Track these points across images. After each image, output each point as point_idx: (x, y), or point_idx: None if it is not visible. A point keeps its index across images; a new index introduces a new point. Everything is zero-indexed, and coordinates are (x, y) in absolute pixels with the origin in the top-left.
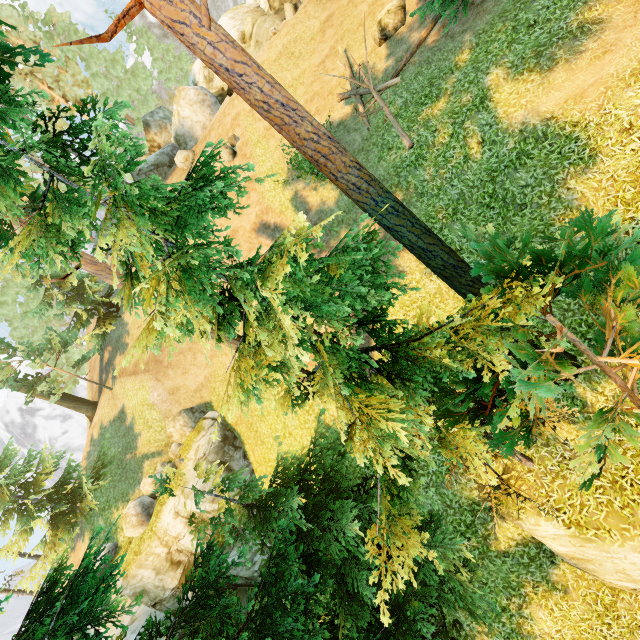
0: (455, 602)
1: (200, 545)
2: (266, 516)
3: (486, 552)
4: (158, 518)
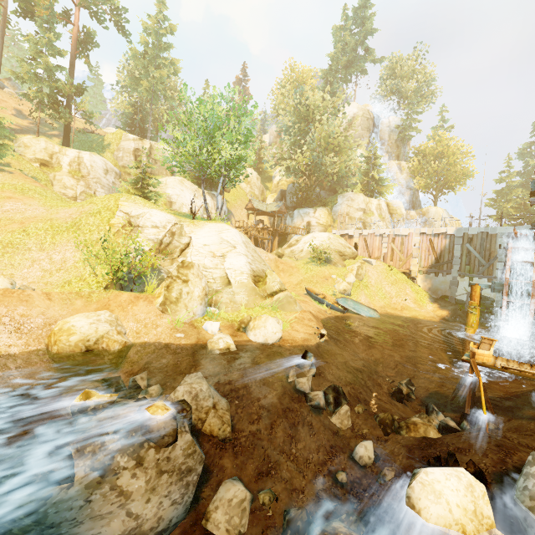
0: None
1: None
2: None
3: None
4: None
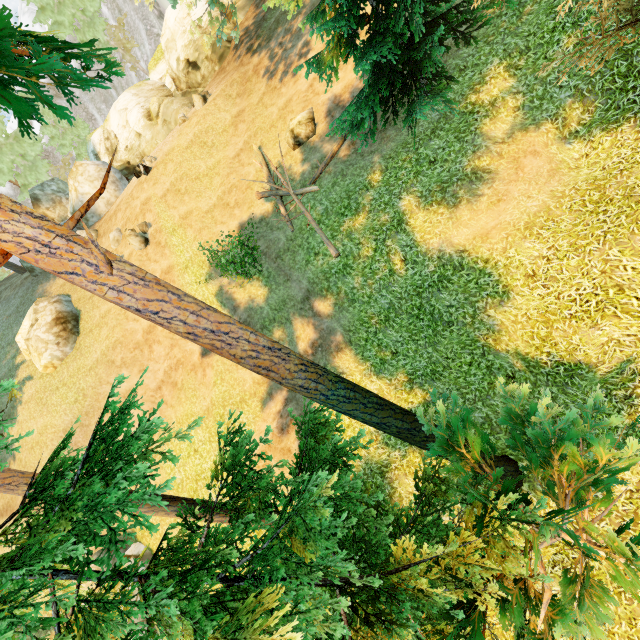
0: None
1: None
2: None
3: None
4: None
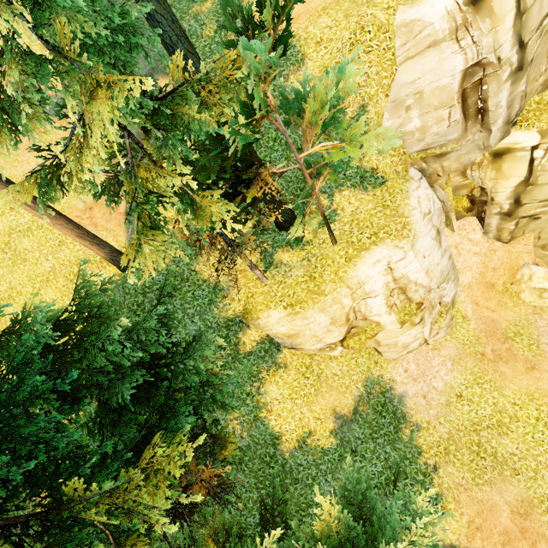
0: (214, 405)
1: None
2: (3, 343)
3: (237, 356)
4: None
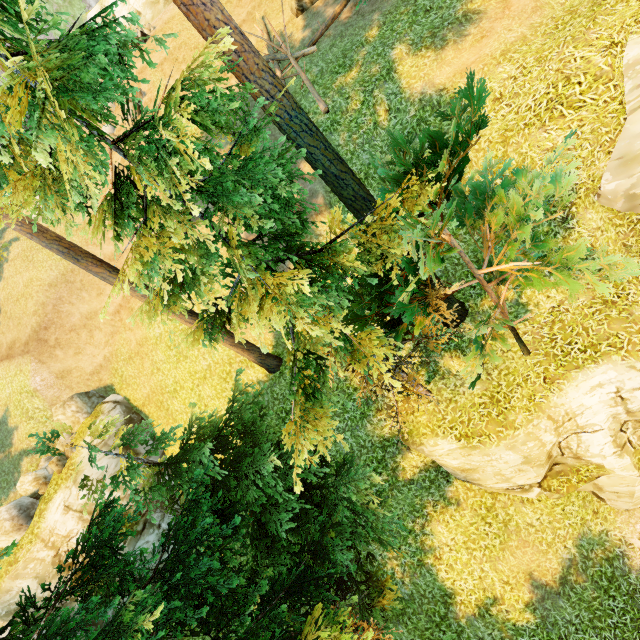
0: (369, 536)
1: (95, 507)
2: (177, 470)
3: (395, 483)
4: (42, 518)
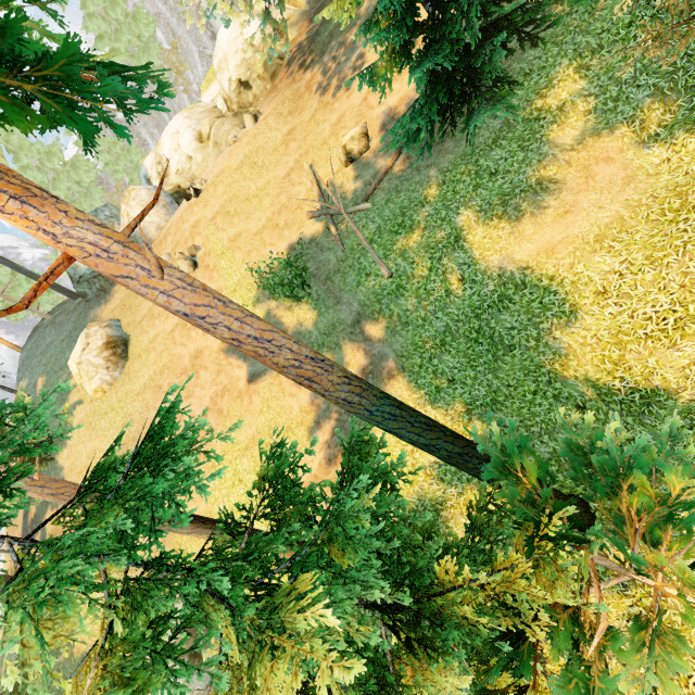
0: None
1: None
2: None
3: None
4: None
